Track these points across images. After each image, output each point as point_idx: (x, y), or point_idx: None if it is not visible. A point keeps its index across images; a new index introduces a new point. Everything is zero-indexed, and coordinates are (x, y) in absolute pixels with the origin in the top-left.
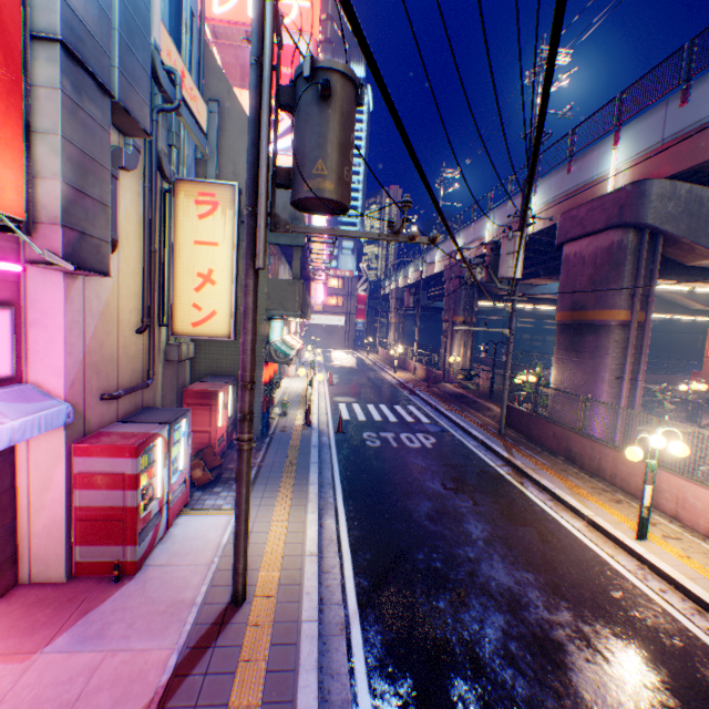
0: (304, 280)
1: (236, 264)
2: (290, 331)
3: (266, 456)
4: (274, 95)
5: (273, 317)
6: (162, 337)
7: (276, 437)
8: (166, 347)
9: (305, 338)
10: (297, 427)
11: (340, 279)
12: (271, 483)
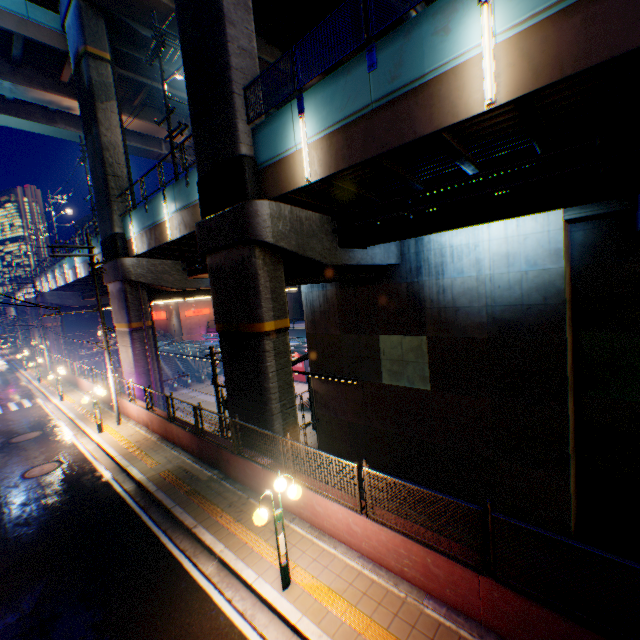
0: None
1: None
2: None
3: None
4: None
5: None
6: None
7: None
8: None
9: None
10: None
11: None
12: None
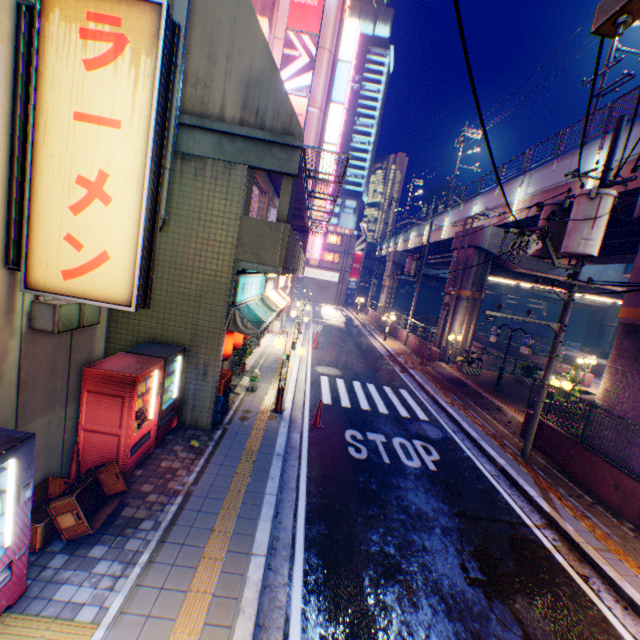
0: (301, 232)
1: (152, 167)
2: (277, 286)
3: (204, 471)
4: (294, 28)
5: (245, 270)
6: (19, 288)
7: (231, 429)
8: (33, 305)
9: (297, 290)
10: (263, 413)
11: (339, 236)
12: (191, 545)
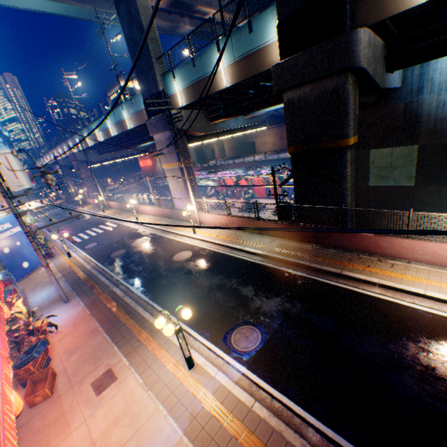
0: None
1: None
2: None
3: None
4: None
5: None
6: None
7: None
8: None
9: None
10: None
11: None
12: None
